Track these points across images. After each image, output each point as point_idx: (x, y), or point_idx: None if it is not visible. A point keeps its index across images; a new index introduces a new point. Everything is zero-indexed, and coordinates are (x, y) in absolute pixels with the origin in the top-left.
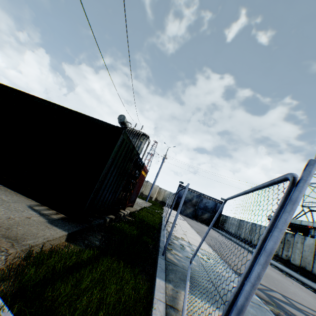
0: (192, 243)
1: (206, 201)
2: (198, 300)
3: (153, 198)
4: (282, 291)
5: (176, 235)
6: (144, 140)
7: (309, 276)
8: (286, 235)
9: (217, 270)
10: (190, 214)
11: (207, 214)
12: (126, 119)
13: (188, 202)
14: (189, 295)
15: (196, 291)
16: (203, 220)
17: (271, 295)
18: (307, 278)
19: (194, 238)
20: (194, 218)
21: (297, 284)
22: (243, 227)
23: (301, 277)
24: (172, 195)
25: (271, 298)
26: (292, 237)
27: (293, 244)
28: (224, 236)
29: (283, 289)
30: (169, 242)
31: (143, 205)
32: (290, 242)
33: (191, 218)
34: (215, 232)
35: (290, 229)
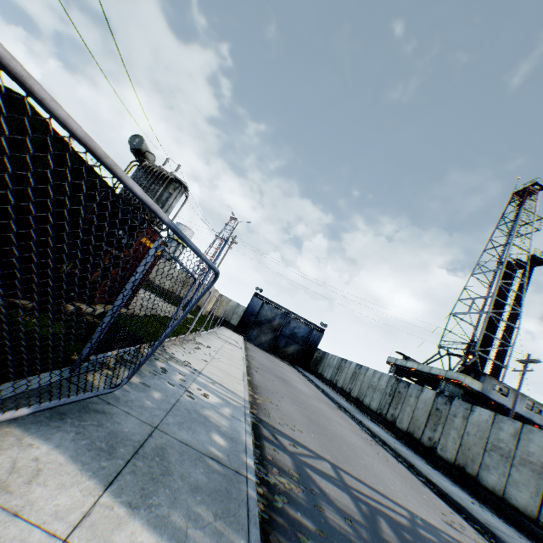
0: (206, 373)
1: (296, 324)
2: (41, 448)
3: (205, 311)
4: (342, 460)
5: (180, 358)
6: (177, 192)
7: (416, 447)
8: (399, 384)
9: (205, 414)
10: (267, 344)
11: (294, 345)
12: (145, 145)
13: (266, 323)
14: (24, 436)
15: (67, 433)
16: (286, 355)
17: (307, 464)
18: (412, 450)
19: (225, 369)
20: (272, 351)
21: (386, 455)
22: (344, 370)
23: (401, 447)
24: (240, 310)
25: (301, 468)
26: (406, 388)
27: (405, 398)
28: (311, 381)
29: (346, 458)
30: (138, 362)
31: (167, 313)
32: (402, 395)
33: (266, 351)
34: (297, 375)
35: (417, 380)
